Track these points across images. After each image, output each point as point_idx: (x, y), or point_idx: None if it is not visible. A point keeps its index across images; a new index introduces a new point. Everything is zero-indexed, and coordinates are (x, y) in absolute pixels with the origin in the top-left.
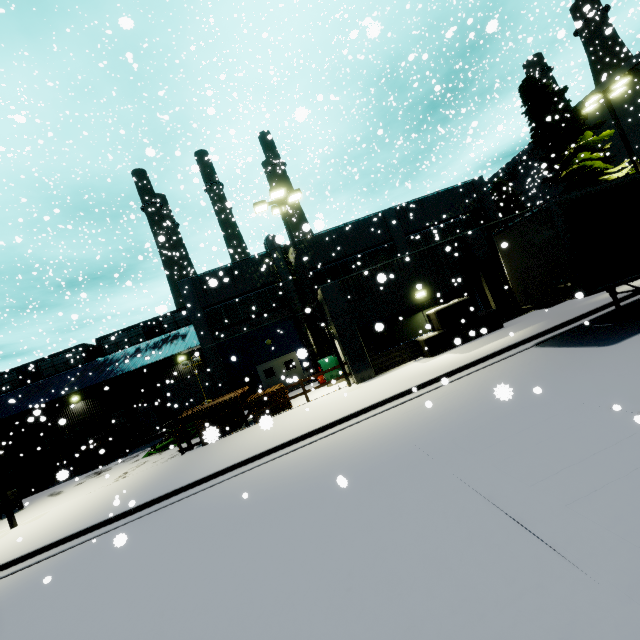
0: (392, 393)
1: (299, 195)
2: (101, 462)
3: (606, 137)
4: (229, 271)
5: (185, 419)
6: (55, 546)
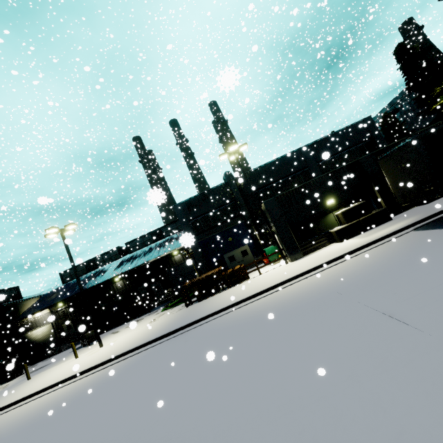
0: (316, 264)
1: (246, 146)
2: (136, 316)
3: None
4: (203, 196)
5: (187, 286)
6: (132, 351)
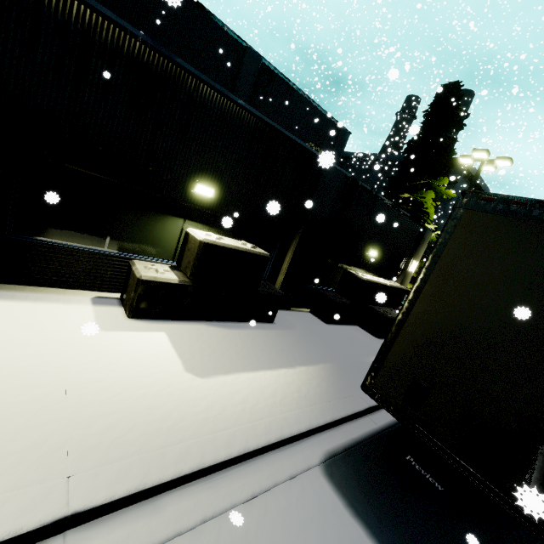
0: None
1: None
2: None
3: (446, 196)
4: None
5: None
6: None
